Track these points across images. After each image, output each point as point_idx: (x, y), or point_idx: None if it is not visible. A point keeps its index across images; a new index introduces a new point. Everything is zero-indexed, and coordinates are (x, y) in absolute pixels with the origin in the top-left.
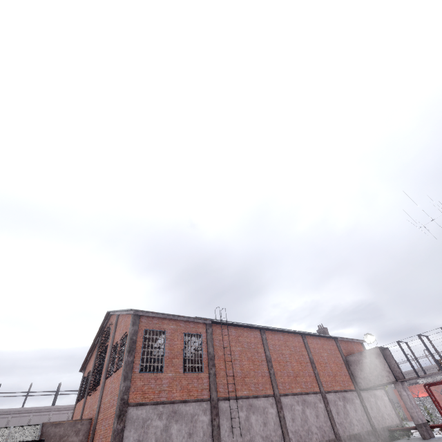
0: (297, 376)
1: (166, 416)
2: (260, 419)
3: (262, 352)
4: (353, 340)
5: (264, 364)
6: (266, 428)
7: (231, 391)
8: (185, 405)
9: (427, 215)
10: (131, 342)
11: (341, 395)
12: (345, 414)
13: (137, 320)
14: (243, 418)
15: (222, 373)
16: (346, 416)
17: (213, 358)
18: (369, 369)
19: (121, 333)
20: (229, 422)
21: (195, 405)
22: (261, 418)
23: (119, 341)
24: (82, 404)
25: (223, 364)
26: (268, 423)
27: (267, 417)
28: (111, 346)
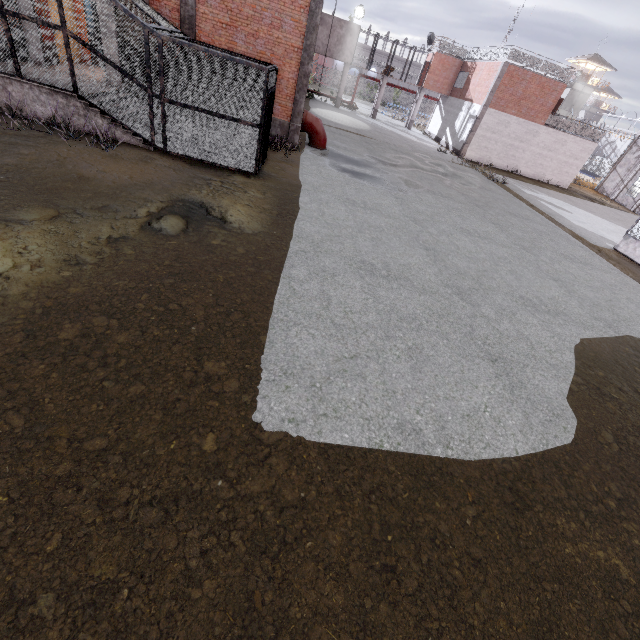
0: None
1: None
2: None
3: None
4: None
5: None
6: None
7: None
8: None
9: None
10: None
11: None
12: None
13: None
14: None
15: None
16: None
17: None
18: (337, 41)
19: None
20: None
21: None
22: None
23: None
24: None
25: None
26: None
27: None
28: None
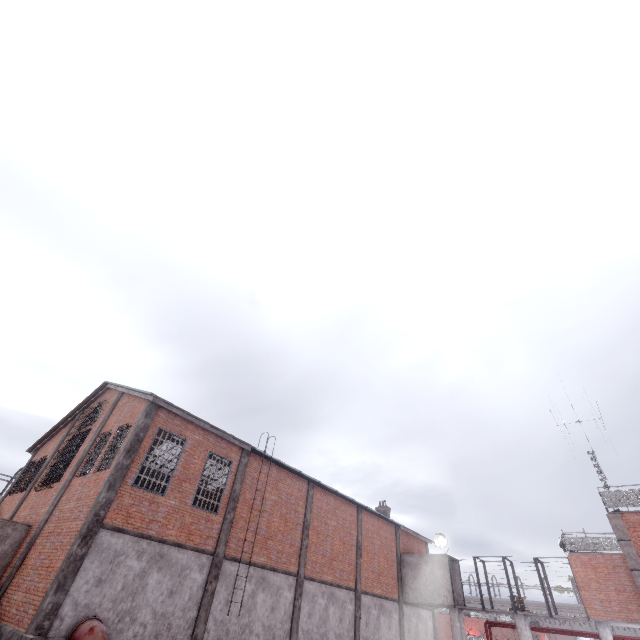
0: (334, 558)
1: (148, 557)
2: (268, 601)
3: (302, 513)
4: (418, 536)
5: (298, 529)
6: (272, 615)
7: (244, 551)
8: (178, 551)
9: (575, 413)
10: (135, 440)
11: (379, 602)
12: (376, 628)
13: (154, 411)
14: (248, 592)
15: (241, 524)
16: (376, 630)
17: (236, 499)
18: (426, 579)
19: (120, 420)
20: (228, 592)
21: (191, 555)
22: (271, 599)
23: (113, 430)
24: (18, 499)
25: (247, 511)
26: (277, 609)
27: (279, 601)
28: (97, 433)
